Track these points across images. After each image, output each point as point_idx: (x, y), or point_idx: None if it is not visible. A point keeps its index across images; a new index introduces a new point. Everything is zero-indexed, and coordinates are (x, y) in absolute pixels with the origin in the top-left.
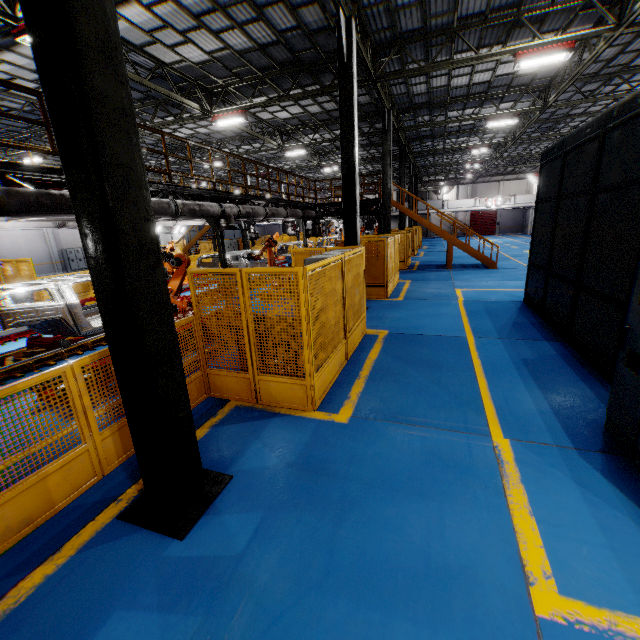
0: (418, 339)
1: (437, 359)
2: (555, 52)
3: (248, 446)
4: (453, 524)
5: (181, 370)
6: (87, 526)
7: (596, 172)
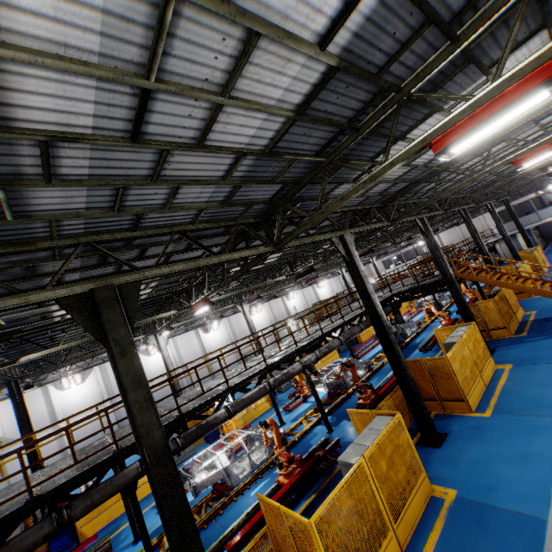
0: (485, 517)
1: None
2: None
3: None
4: None
5: None
6: None
7: None
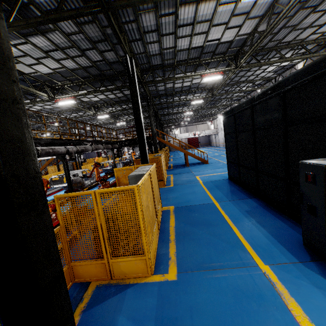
0: (191, 208)
1: (206, 219)
2: (216, 75)
3: (115, 323)
4: None
5: (66, 291)
6: None
7: (253, 122)
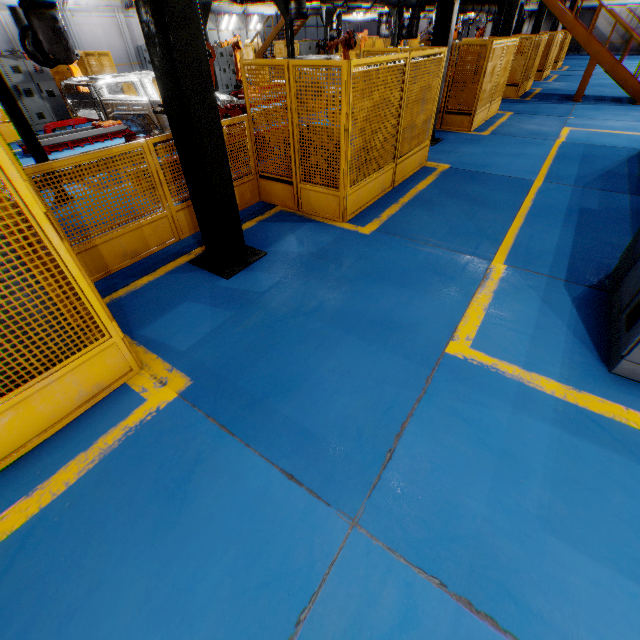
0: (478, 177)
1: (485, 197)
2: None
3: (283, 238)
4: (418, 304)
5: (224, 151)
6: (170, 263)
7: None
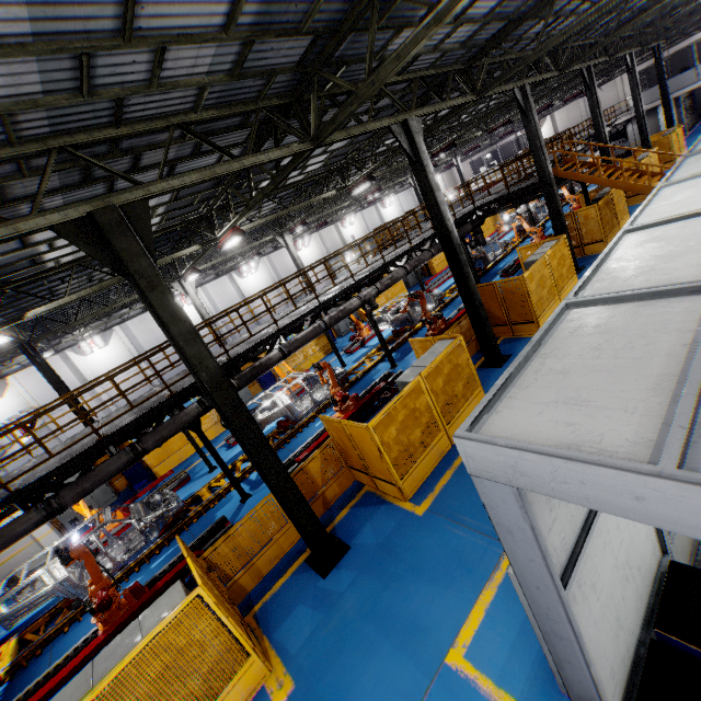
0: None
1: None
2: None
3: (363, 526)
4: (438, 604)
5: (306, 505)
6: (295, 563)
7: None
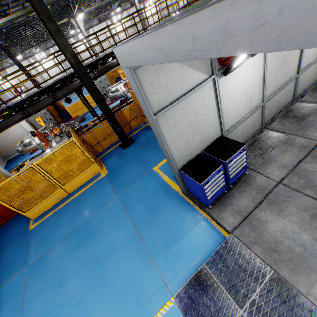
0: None
1: None
2: None
3: (141, 136)
4: (156, 156)
5: (117, 122)
6: (116, 145)
7: None
